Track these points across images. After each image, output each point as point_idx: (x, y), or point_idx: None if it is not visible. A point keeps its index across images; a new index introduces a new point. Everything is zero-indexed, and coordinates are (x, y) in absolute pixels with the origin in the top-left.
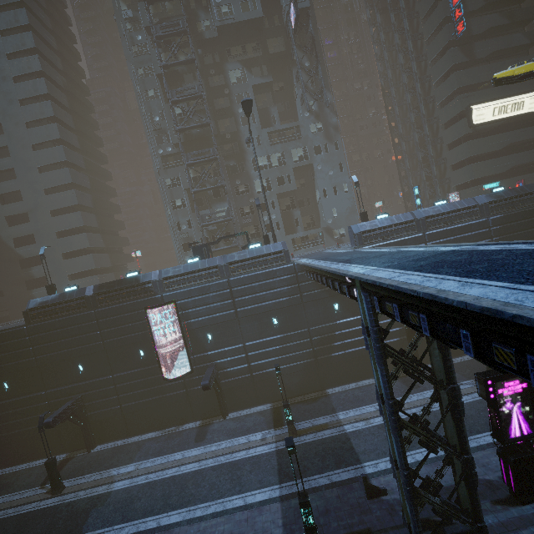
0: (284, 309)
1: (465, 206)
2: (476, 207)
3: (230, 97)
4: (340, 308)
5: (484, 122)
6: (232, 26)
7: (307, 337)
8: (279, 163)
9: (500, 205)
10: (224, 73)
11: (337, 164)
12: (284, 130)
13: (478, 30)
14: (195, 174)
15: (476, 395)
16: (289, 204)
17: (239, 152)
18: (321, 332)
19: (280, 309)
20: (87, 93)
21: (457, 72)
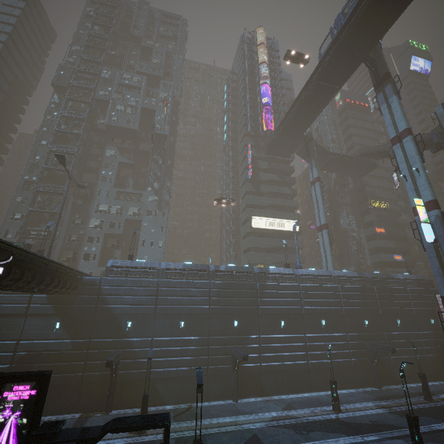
0: (6, 315)
1: (198, 268)
2: (206, 271)
3: (100, 162)
4: (61, 327)
5: (259, 227)
6: (116, 127)
7: (11, 350)
8: (116, 212)
9: (224, 275)
10: (103, 149)
11: (160, 226)
12: (131, 193)
13: (263, 178)
14: (42, 199)
15: (111, 441)
16: (115, 243)
17: (89, 196)
18: (29, 348)
19: (1, 314)
20: (13, 131)
21: (248, 195)
